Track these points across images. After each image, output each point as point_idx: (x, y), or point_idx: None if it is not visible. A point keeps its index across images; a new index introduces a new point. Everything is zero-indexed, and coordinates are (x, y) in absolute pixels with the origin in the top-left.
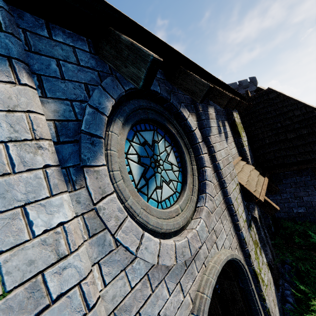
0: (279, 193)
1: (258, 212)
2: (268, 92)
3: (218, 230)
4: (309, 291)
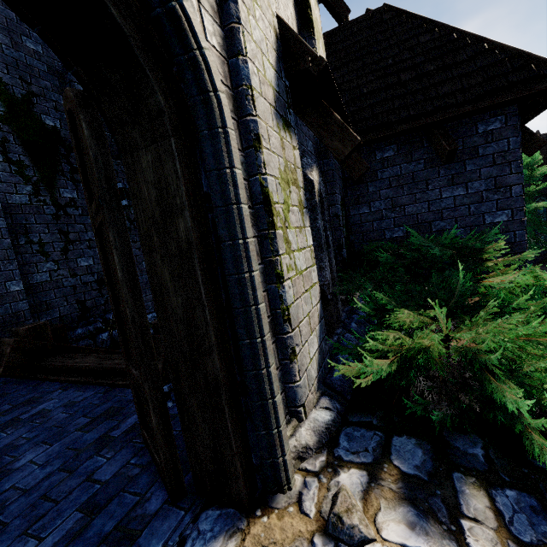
0: (368, 201)
1: (322, 188)
2: (383, 12)
3: None
4: (391, 300)
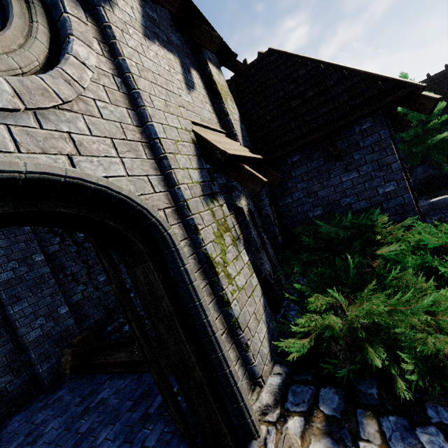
0: (289, 193)
1: (250, 206)
2: (269, 54)
3: (95, 149)
4: (307, 288)
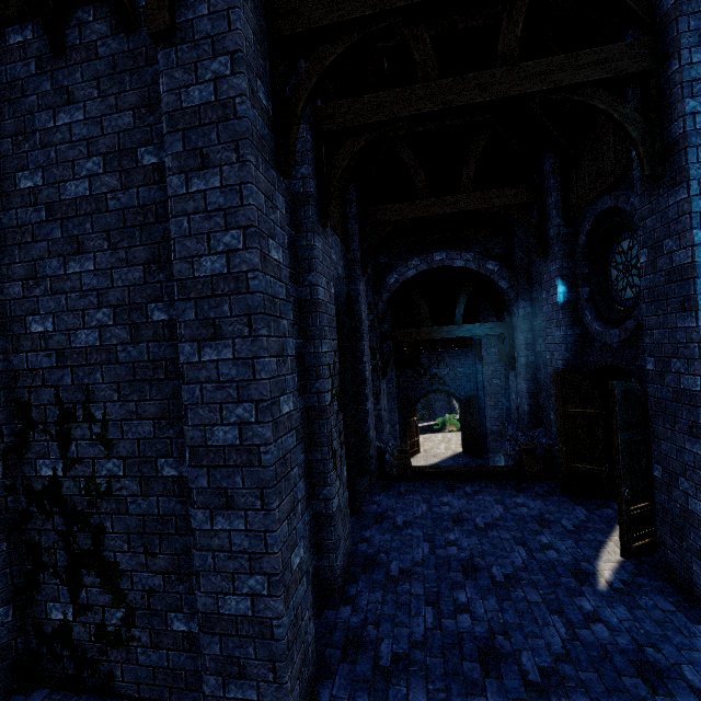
0: None
1: None
2: None
3: None
4: None
